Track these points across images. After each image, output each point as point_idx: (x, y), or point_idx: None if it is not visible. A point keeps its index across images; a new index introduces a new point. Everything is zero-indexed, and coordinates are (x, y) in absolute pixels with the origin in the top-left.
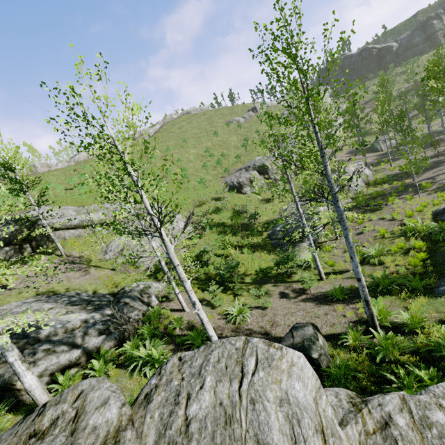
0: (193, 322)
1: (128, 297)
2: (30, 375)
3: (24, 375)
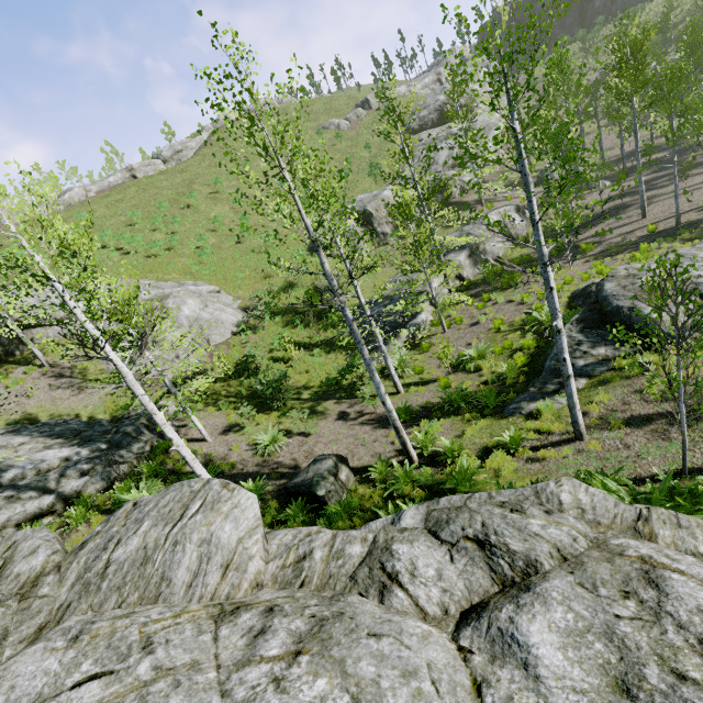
0: (212, 455)
1: (130, 426)
2: None
3: None
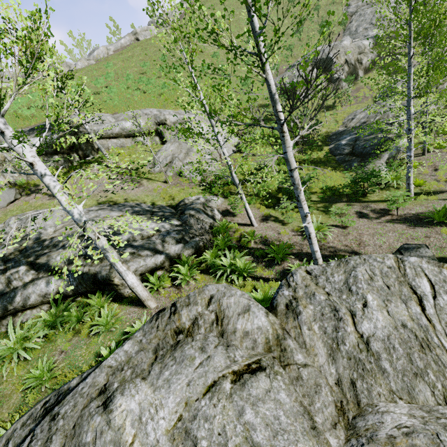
0: (266, 237)
1: (192, 210)
2: (131, 275)
3: (126, 274)
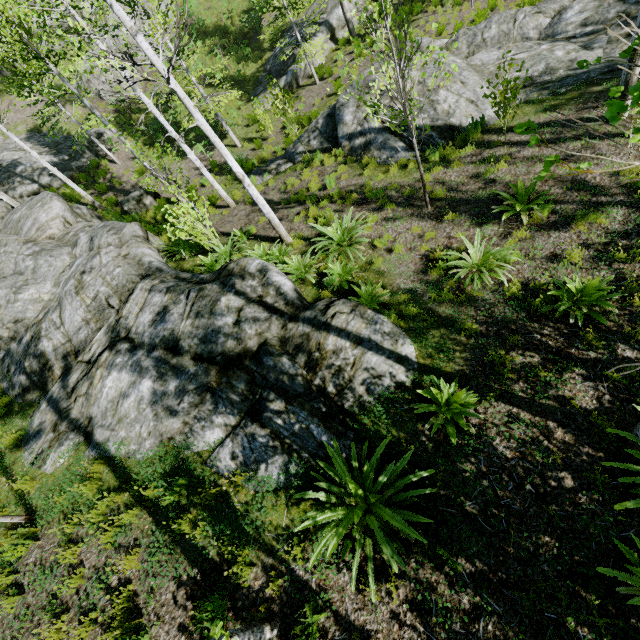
0: (116, 175)
1: (78, 146)
2: (3, 195)
3: None
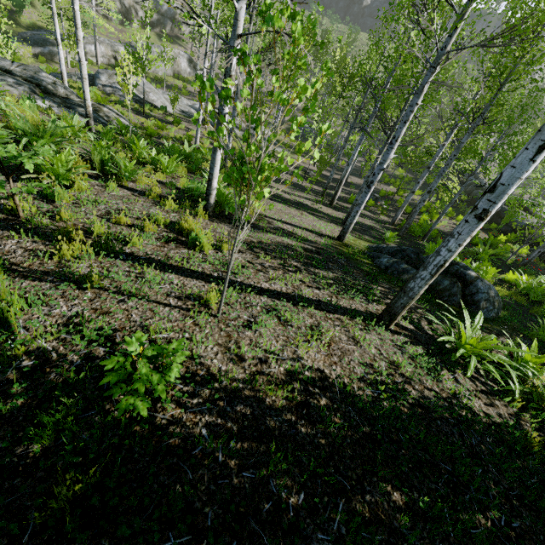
0: None
1: None
2: None
3: None
